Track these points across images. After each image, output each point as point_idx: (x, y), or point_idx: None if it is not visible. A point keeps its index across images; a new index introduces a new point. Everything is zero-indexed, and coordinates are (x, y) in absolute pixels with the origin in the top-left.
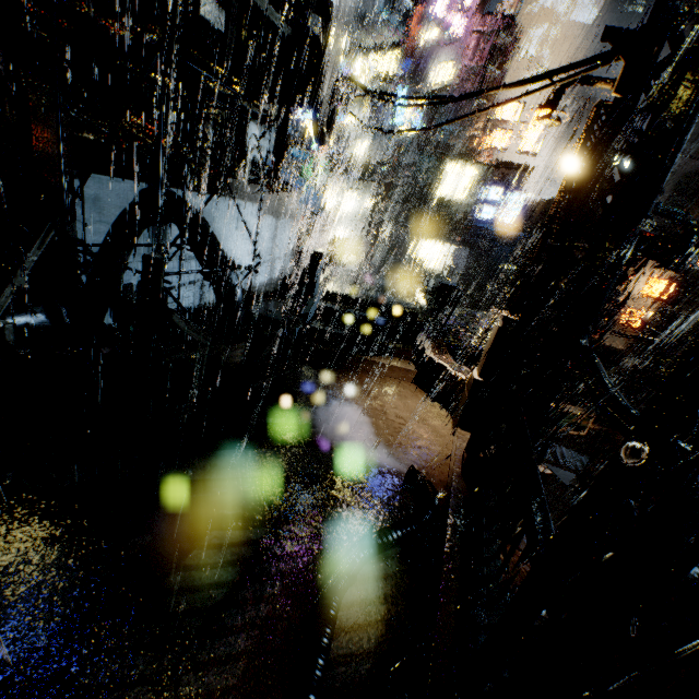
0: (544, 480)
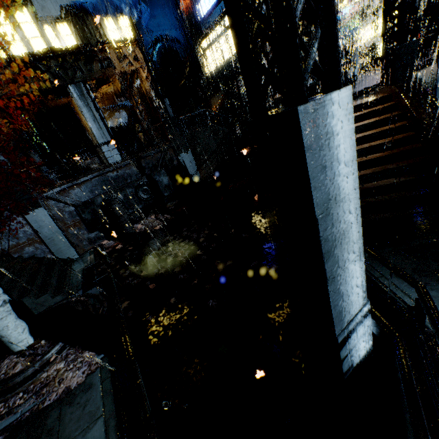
0: None
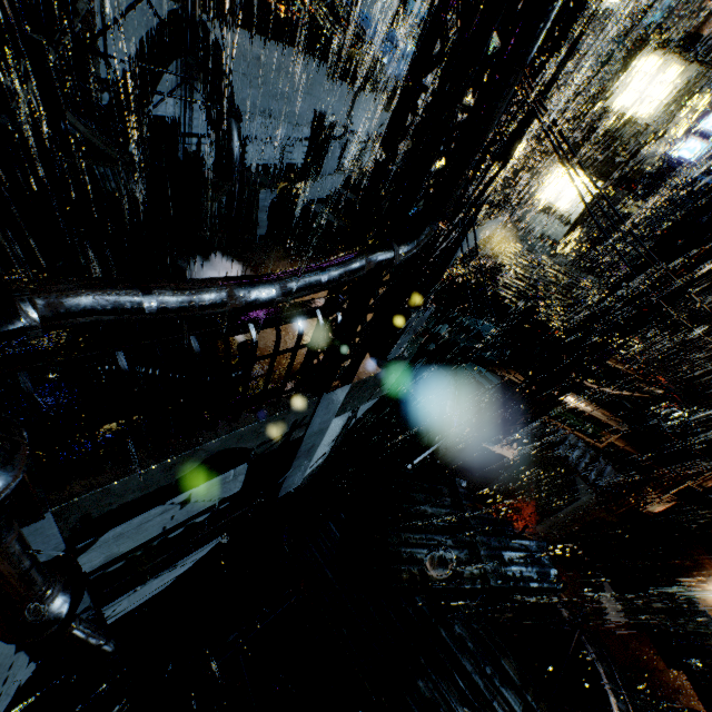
0: (506, 464)
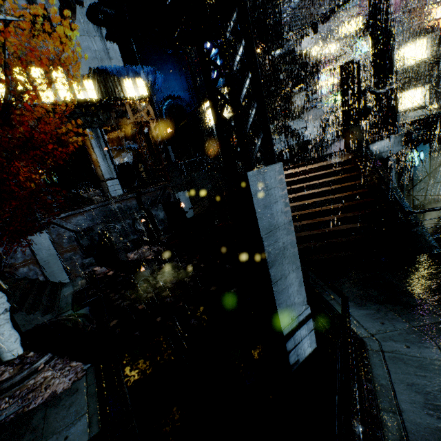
0: None
